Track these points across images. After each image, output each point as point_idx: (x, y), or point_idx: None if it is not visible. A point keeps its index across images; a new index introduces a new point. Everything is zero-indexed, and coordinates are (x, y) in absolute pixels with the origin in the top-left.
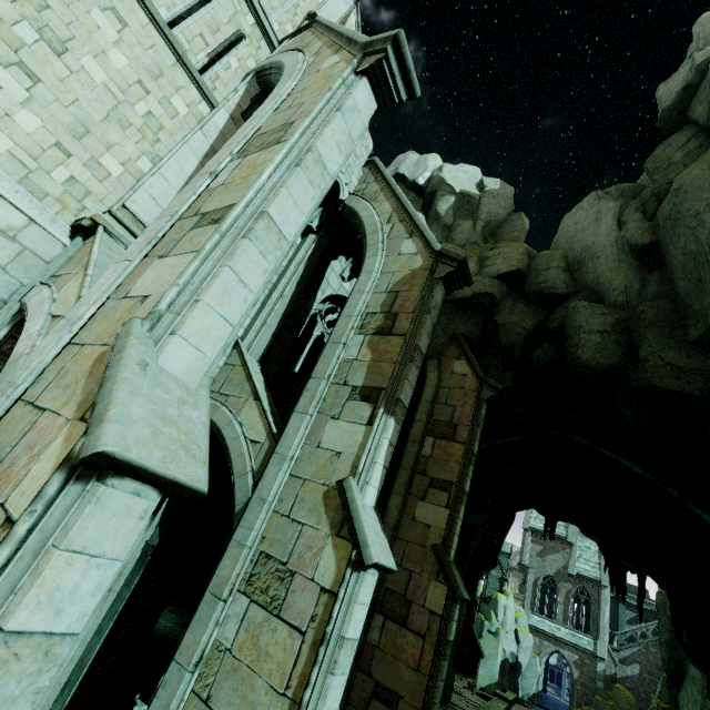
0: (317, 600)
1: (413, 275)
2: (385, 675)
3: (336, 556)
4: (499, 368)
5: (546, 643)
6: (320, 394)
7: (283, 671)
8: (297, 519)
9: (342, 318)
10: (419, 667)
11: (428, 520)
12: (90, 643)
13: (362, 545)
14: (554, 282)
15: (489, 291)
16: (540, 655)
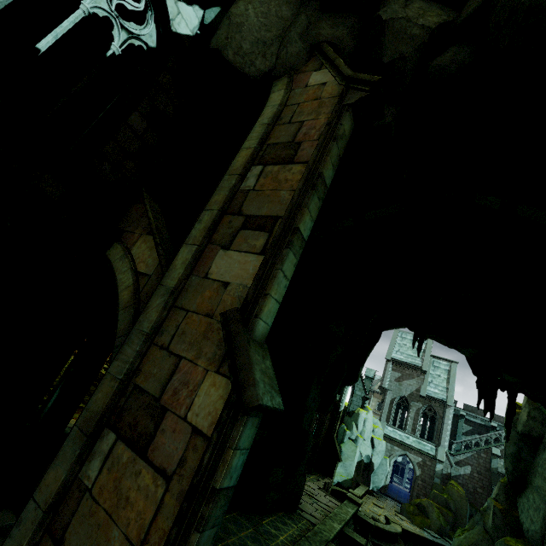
0: None
1: None
2: None
3: None
4: None
5: (396, 448)
6: None
7: None
8: None
9: None
10: (144, 543)
11: (228, 276)
12: None
13: None
14: None
15: None
16: (390, 457)
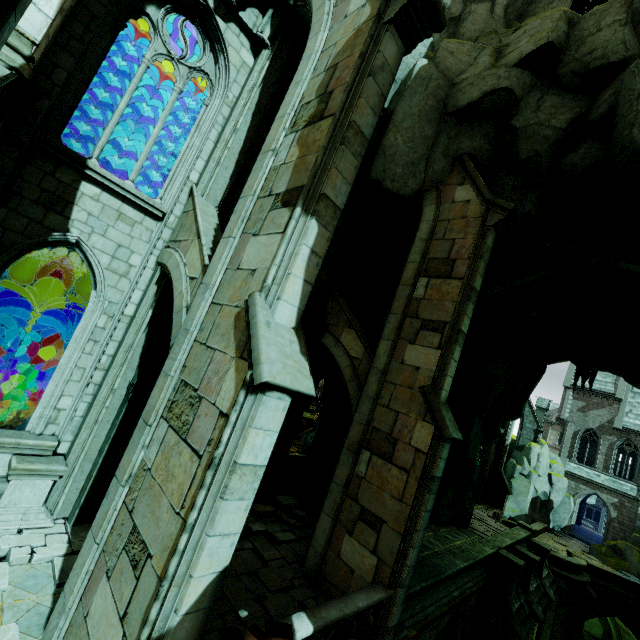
0: (215, 425)
1: (356, 34)
2: (370, 502)
3: (236, 379)
4: (518, 191)
5: (582, 487)
6: (245, 213)
7: (181, 492)
8: (211, 346)
9: (275, 123)
10: (403, 498)
11: (418, 363)
12: (95, 461)
13: (254, 363)
14: (605, 47)
15: (505, 85)
16: (575, 496)
